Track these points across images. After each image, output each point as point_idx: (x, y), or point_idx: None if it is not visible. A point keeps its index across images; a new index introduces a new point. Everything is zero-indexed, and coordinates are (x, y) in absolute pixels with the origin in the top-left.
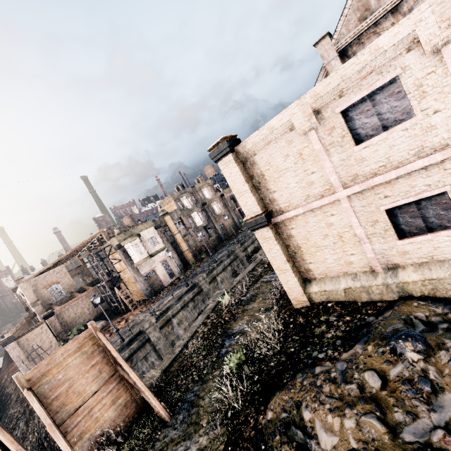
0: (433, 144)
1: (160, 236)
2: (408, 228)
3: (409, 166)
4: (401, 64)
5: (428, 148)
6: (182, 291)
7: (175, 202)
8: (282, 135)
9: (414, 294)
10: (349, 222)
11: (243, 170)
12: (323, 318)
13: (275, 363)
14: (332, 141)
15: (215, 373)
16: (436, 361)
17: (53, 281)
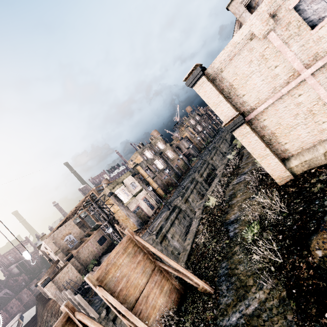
0: None
1: (137, 181)
2: None
3: None
4: None
5: None
6: (166, 214)
7: (141, 156)
8: (244, 46)
9: None
10: (316, 95)
11: (215, 87)
12: (313, 181)
13: (291, 222)
14: (289, 35)
15: (234, 249)
16: None
17: (66, 233)
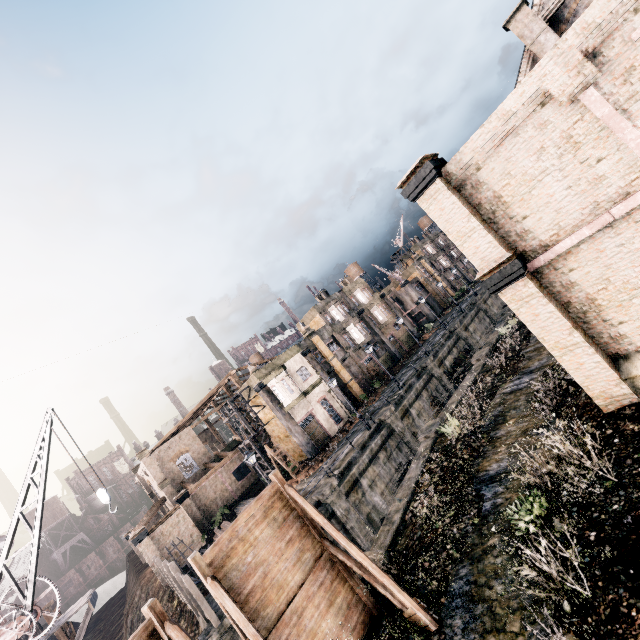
0: None
1: (311, 364)
2: None
3: None
4: None
5: None
6: (363, 436)
7: (322, 316)
8: (527, 119)
9: None
10: None
11: (462, 200)
12: None
13: (621, 504)
14: (632, 93)
15: (489, 541)
16: None
17: (180, 450)
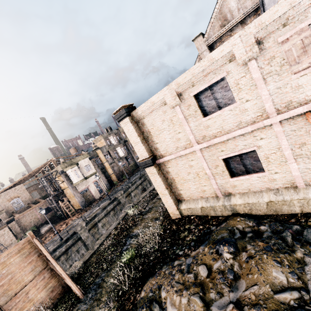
0: (247, 120)
1: (93, 164)
2: (236, 171)
3: (234, 133)
4: (226, 69)
5: (244, 122)
6: (106, 203)
7: (105, 140)
8: (160, 107)
9: (240, 212)
10: (202, 165)
11: (136, 128)
12: (187, 227)
13: (153, 257)
14: (189, 114)
15: (117, 263)
16: (239, 259)
17: (14, 196)
